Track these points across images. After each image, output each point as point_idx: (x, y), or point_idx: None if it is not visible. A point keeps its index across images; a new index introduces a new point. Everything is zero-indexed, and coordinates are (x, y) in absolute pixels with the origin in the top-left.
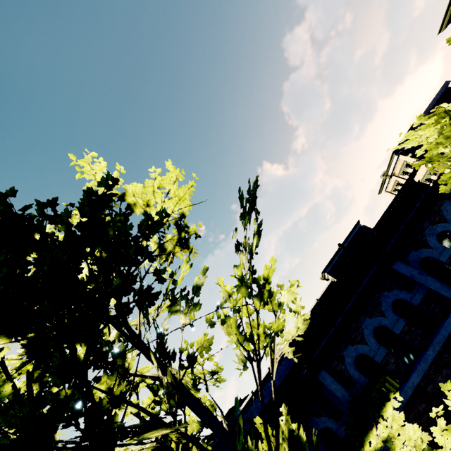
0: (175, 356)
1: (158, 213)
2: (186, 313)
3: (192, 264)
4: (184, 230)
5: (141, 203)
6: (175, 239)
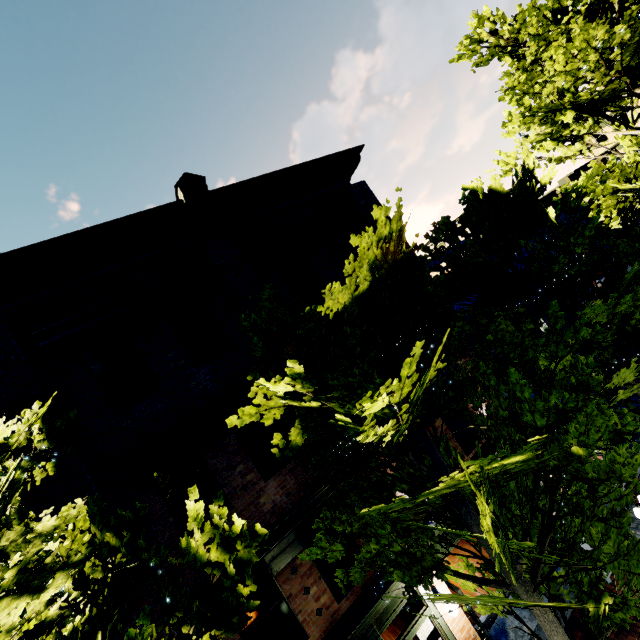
0: None
1: None
2: None
3: None
4: None
5: None
6: None
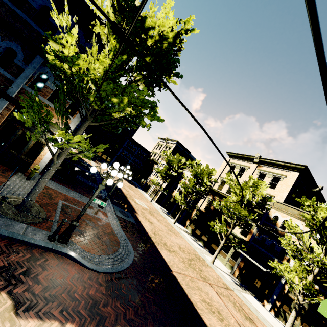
0: None
1: None
2: None
3: None
4: None
5: None
6: None
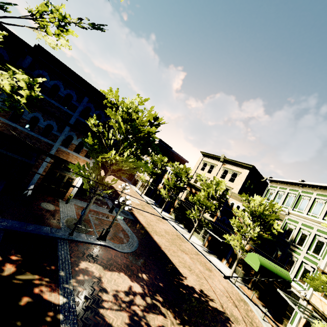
0: None
1: None
2: None
3: None
4: None
5: None
6: None
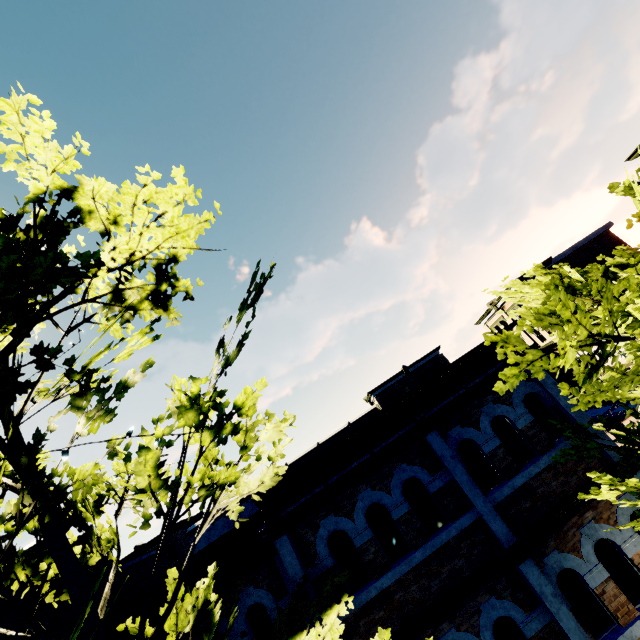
0: (41, 477)
1: (83, 255)
2: (89, 419)
3: (158, 336)
4: (169, 282)
5: (103, 214)
6: (148, 290)
